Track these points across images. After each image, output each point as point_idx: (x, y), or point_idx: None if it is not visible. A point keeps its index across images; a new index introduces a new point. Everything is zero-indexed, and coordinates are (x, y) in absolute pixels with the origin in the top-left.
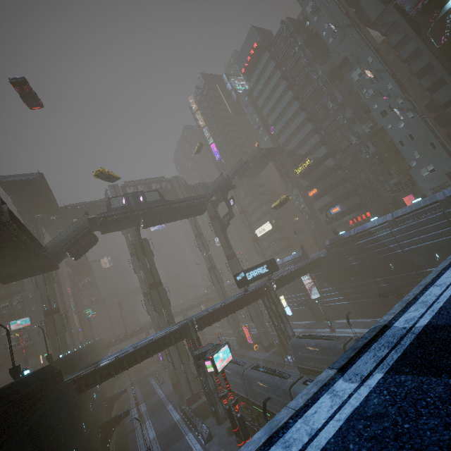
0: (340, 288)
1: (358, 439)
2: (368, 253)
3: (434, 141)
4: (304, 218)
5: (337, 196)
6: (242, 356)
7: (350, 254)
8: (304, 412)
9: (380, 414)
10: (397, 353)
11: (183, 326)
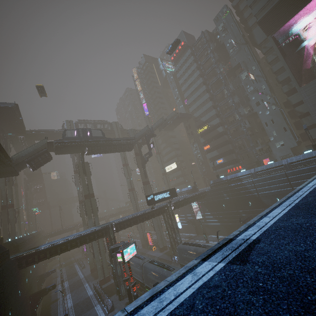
0: (216, 214)
1: (202, 298)
2: (237, 192)
3: (286, 126)
4: (199, 163)
5: (222, 152)
6: (144, 254)
7: (225, 191)
8: (175, 283)
9: (217, 285)
10: (235, 253)
11: (105, 227)
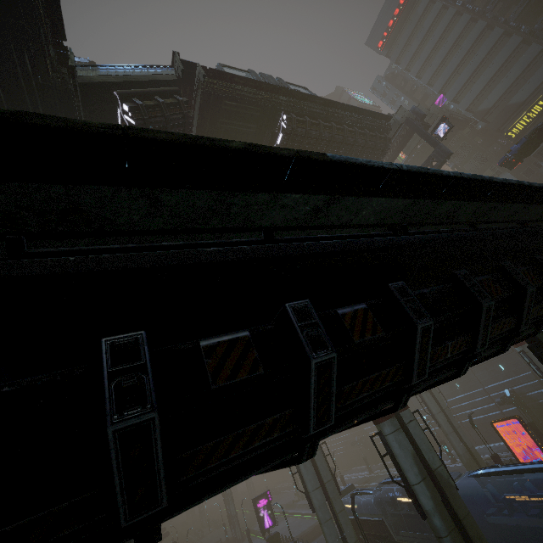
0: None
1: None
2: None
3: None
4: None
5: None
6: None
7: None
8: None
9: None
10: None
11: None
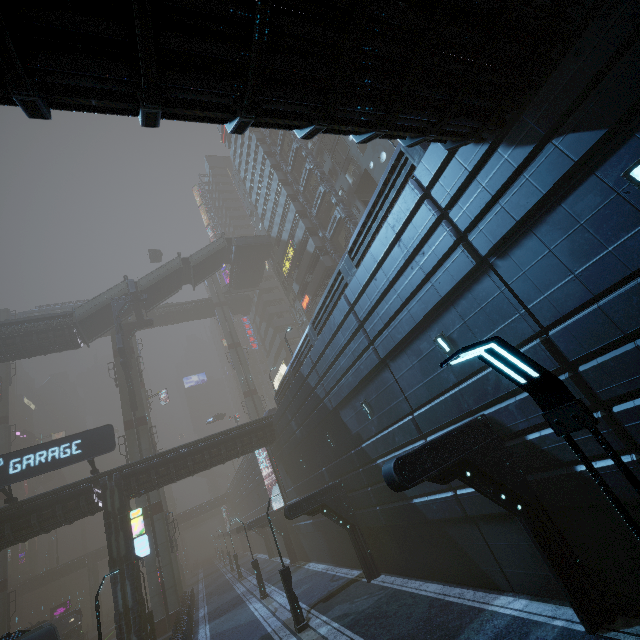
0: (298, 488)
1: None
2: (302, 407)
3: None
4: None
5: None
6: None
7: (290, 410)
8: None
9: None
10: None
11: None
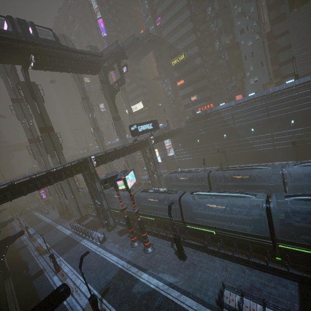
0: (189, 149)
1: None
2: (214, 126)
3: (264, 60)
4: (169, 102)
5: (197, 88)
6: None
7: (202, 126)
8: None
9: None
10: None
11: (83, 161)
